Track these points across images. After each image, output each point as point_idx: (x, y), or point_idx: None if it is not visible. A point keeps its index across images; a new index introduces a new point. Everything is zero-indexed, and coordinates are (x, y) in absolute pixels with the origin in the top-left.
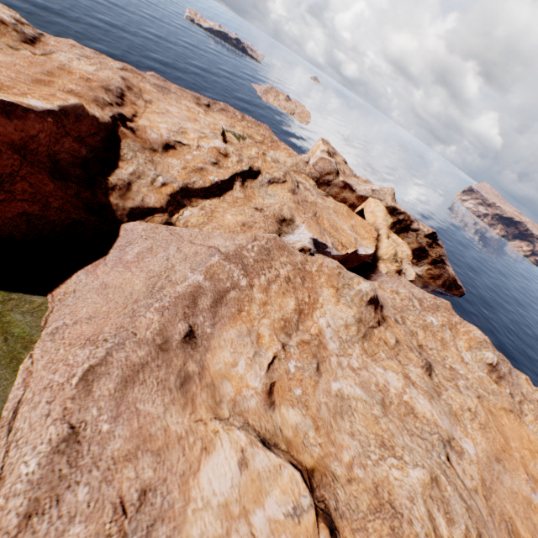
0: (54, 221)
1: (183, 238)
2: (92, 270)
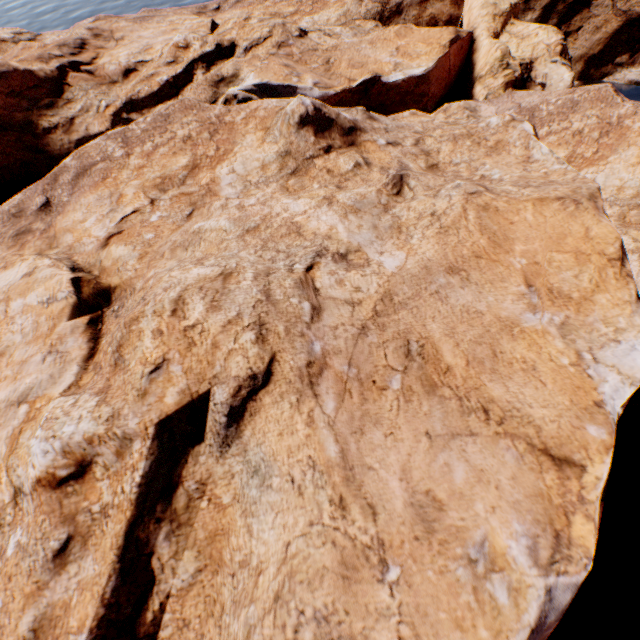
0: (8, 166)
1: None
2: None
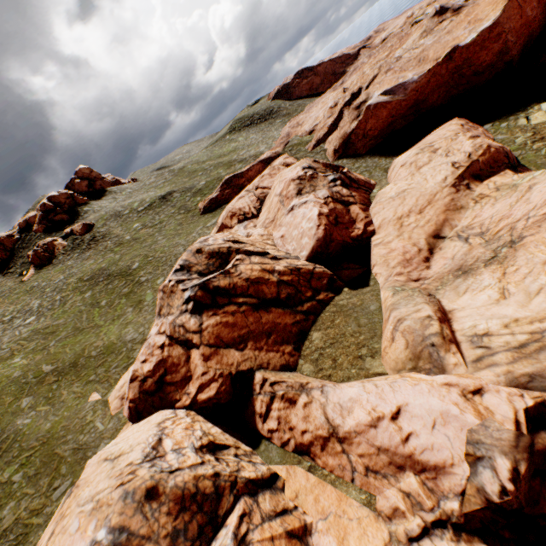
0: None
1: None
2: None
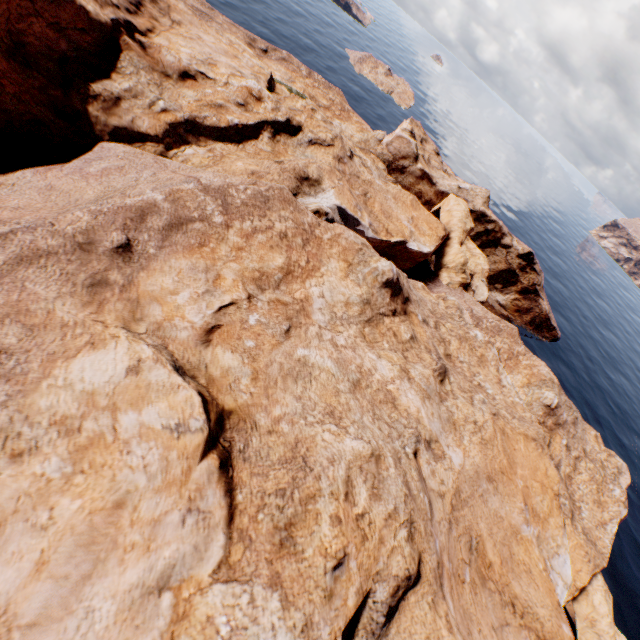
0: (10, 112)
1: (168, 168)
2: (43, 172)
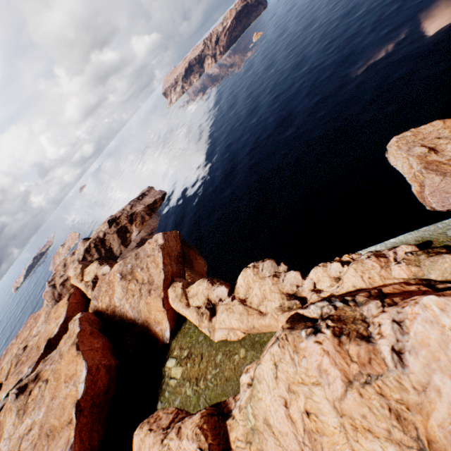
0: None
1: None
2: None
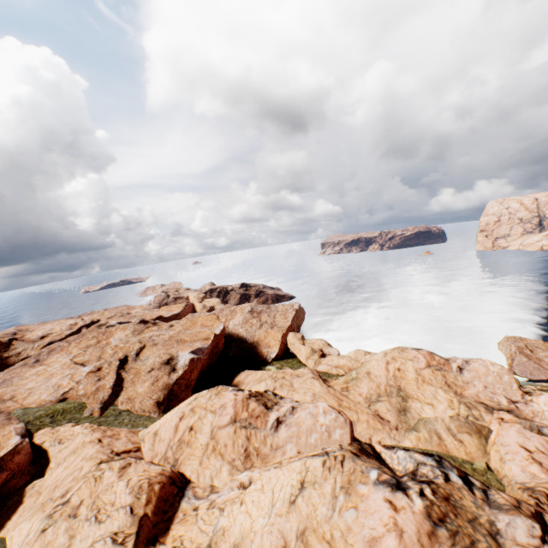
0: None
1: None
2: None
